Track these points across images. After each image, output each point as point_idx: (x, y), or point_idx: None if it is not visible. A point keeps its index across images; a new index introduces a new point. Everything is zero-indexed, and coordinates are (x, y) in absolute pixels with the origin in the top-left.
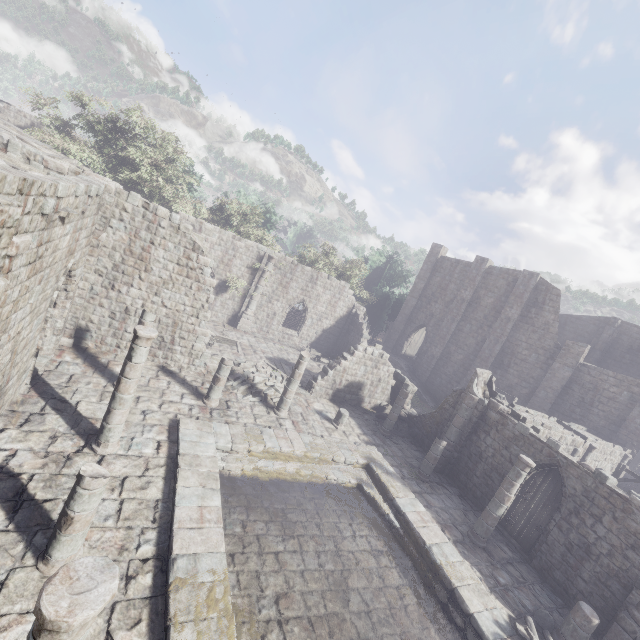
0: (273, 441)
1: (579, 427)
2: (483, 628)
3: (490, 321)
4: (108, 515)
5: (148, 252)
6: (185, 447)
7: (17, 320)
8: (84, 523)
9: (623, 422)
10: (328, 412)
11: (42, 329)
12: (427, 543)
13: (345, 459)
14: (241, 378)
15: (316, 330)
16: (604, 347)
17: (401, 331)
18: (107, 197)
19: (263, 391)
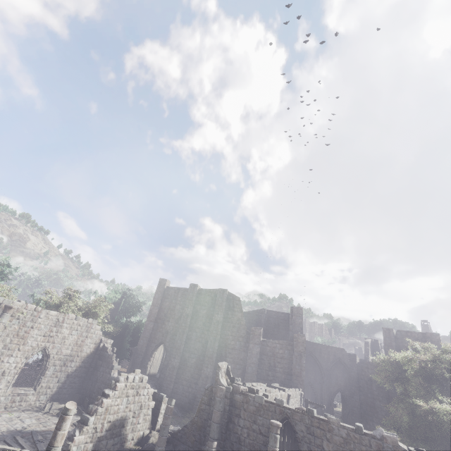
0: None
1: (276, 384)
2: None
3: (207, 326)
4: None
5: None
6: None
7: None
8: None
9: (292, 371)
10: None
11: None
12: None
13: None
14: None
15: (59, 378)
16: (265, 327)
17: (144, 353)
18: None
19: None
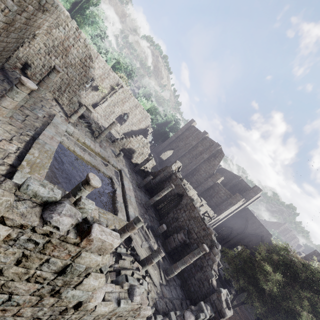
0: (88, 142)
1: (204, 201)
2: (129, 213)
3: (197, 156)
4: (19, 119)
5: (70, 48)
6: (54, 122)
7: (12, 37)
8: (15, 107)
9: (219, 206)
10: (116, 152)
11: (15, 50)
12: (126, 193)
13: (113, 164)
14: (87, 121)
15: (128, 128)
16: (232, 185)
17: (164, 148)
18: (62, 15)
19: (93, 130)
